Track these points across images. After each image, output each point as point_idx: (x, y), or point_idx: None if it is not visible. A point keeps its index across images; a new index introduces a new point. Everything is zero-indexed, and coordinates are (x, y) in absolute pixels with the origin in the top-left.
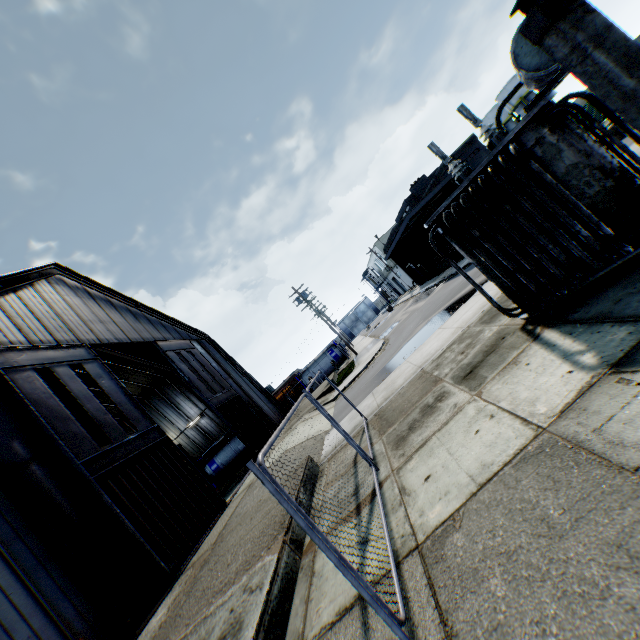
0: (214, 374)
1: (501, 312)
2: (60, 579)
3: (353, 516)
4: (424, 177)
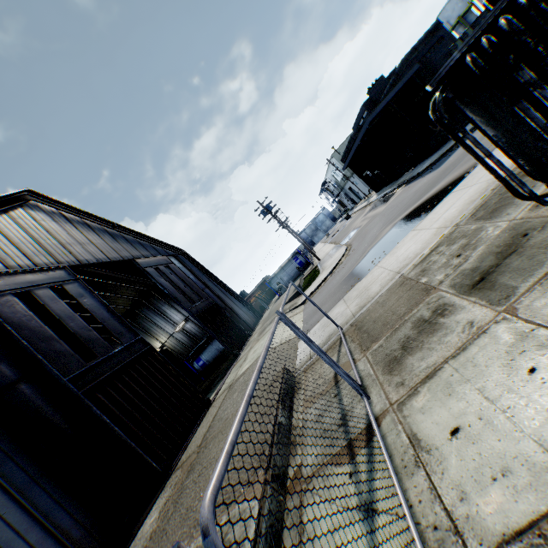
0: (192, 285)
1: (533, 200)
2: (54, 492)
3: (345, 459)
4: (382, 78)
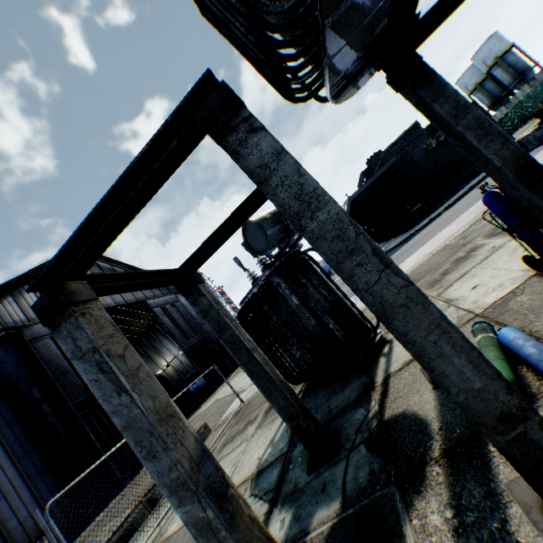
0: (191, 322)
1: None
2: (50, 482)
3: None
4: (379, 152)
